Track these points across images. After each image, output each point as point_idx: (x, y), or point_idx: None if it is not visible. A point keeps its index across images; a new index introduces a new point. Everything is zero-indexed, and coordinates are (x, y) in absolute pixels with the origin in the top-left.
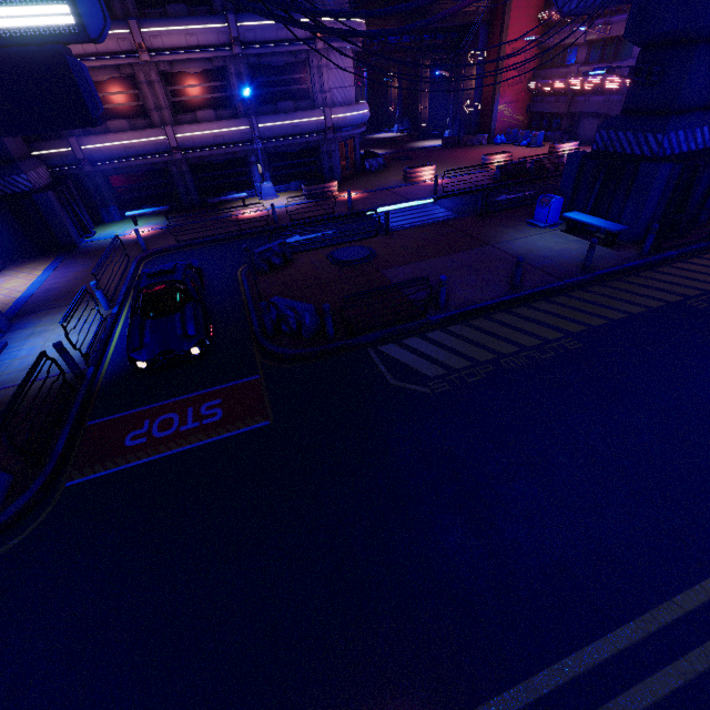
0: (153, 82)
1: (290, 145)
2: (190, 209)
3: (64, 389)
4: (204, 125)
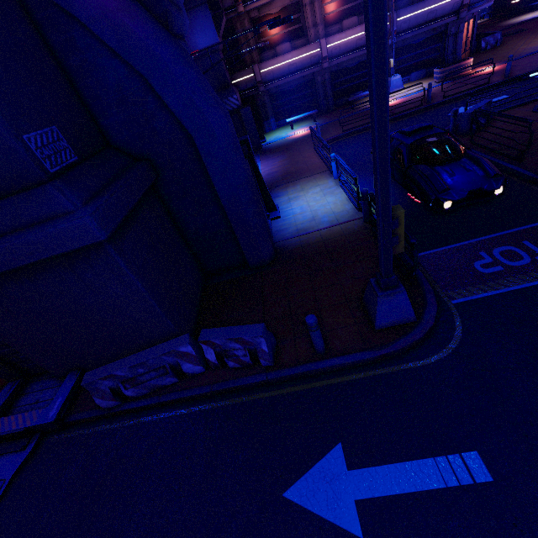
0: (313, 2)
1: (417, 36)
2: (325, 112)
3: (366, 231)
4: (350, 31)
